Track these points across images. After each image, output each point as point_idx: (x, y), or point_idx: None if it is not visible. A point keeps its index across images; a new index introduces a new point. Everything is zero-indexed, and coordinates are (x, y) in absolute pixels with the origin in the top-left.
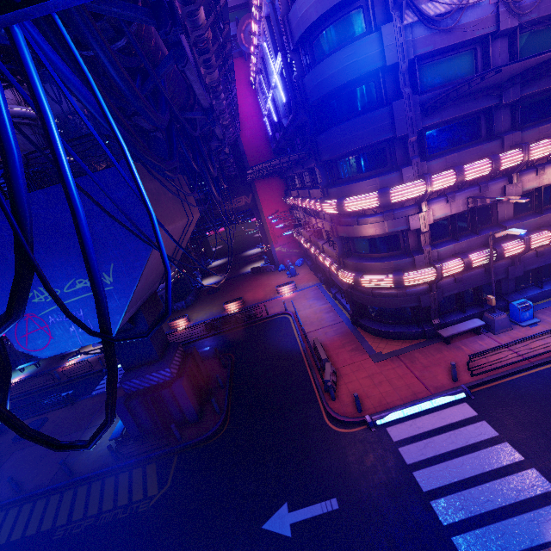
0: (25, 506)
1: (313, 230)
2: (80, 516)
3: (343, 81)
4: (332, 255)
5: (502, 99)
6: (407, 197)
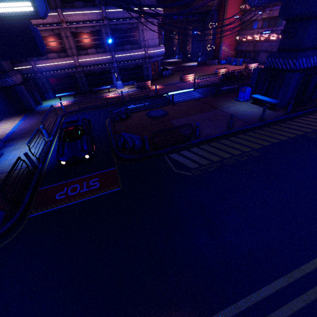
0: (248, 133)
1: None
2: (311, 130)
3: None
4: None
5: None
6: None
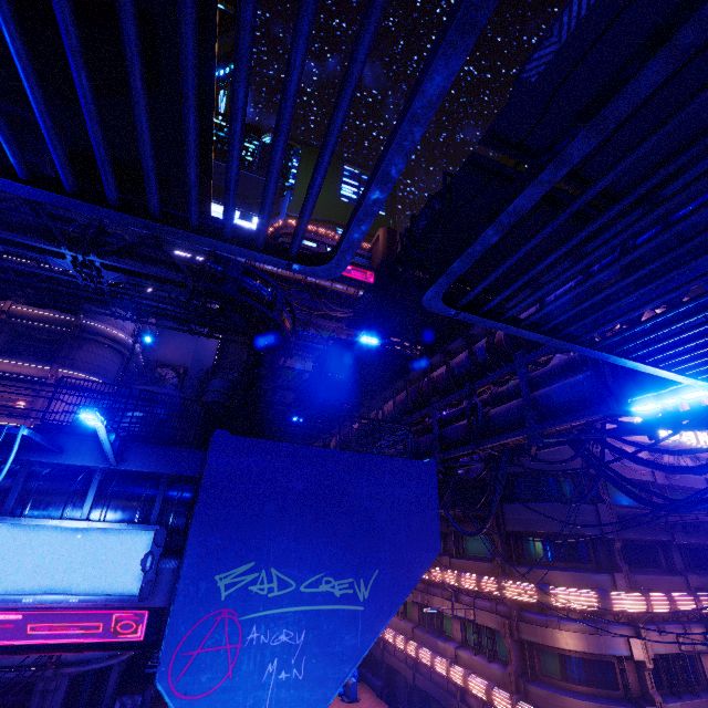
0: None
1: (419, 619)
2: None
3: (549, 468)
4: (485, 671)
5: (674, 537)
6: (628, 610)
